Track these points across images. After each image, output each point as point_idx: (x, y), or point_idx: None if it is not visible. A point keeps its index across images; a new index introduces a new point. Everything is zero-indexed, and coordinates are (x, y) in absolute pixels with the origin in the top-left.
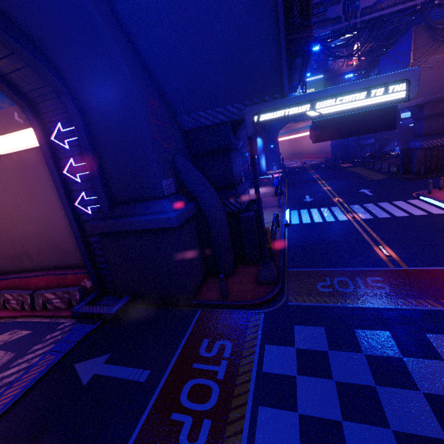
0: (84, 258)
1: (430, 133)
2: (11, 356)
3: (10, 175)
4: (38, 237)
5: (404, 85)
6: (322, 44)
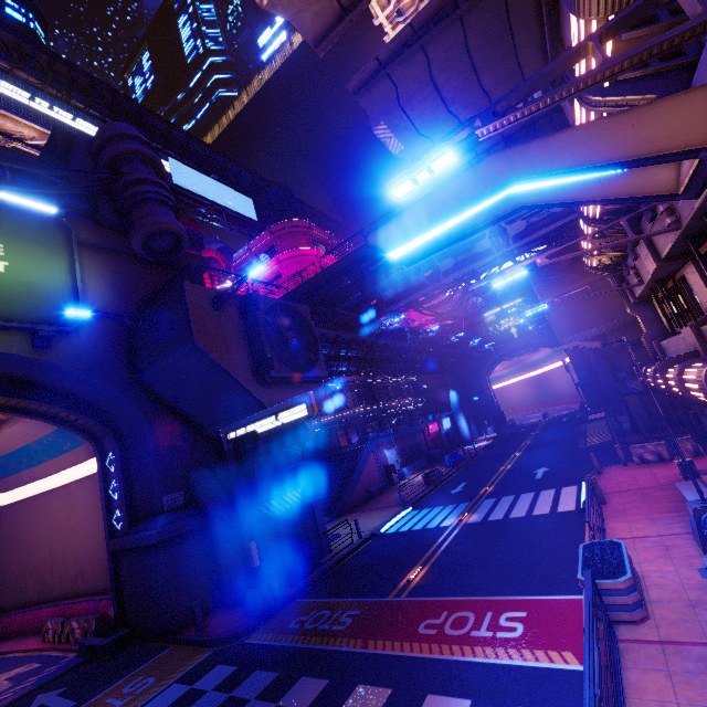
0: (111, 579)
1: None
2: (9, 686)
3: (86, 494)
4: (93, 556)
5: (305, 405)
6: (418, 307)
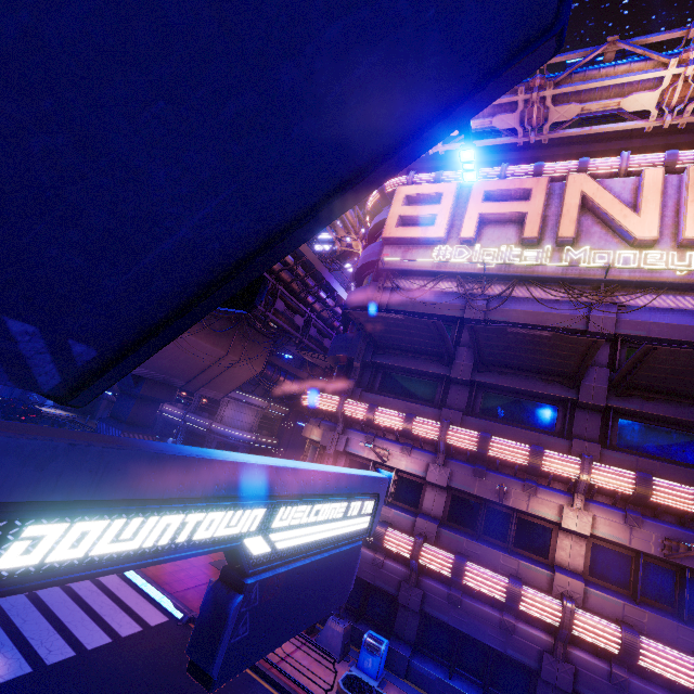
0: None
1: (135, 422)
2: None
3: None
4: None
5: (373, 504)
6: None
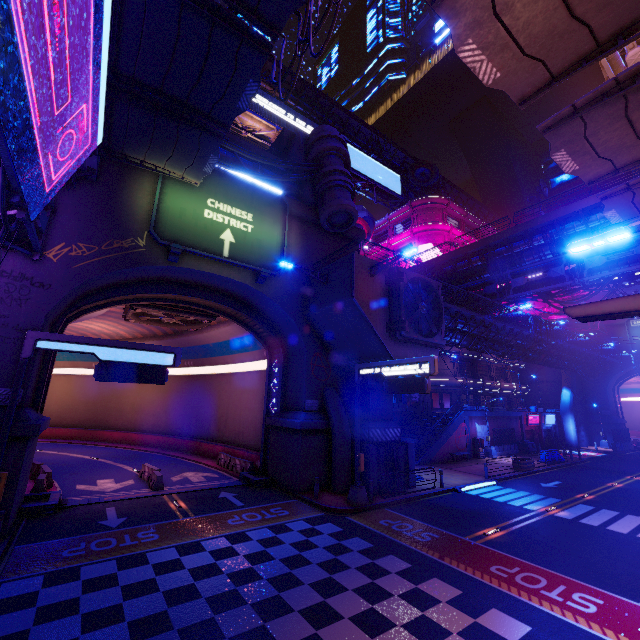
0: (262, 442)
1: None
2: (205, 480)
3: (254, 382)
4: (251, 423)
5: (428, 365)
6: (549, 298)
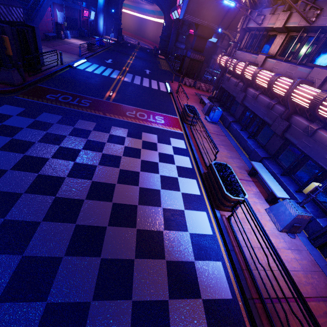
0: None
1: (196, 49)
2: None
3: None
4: None
5: None
6: None
